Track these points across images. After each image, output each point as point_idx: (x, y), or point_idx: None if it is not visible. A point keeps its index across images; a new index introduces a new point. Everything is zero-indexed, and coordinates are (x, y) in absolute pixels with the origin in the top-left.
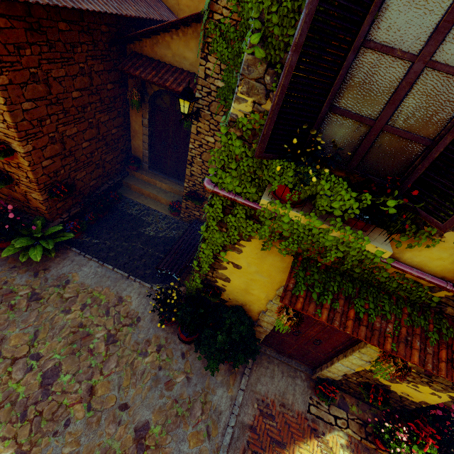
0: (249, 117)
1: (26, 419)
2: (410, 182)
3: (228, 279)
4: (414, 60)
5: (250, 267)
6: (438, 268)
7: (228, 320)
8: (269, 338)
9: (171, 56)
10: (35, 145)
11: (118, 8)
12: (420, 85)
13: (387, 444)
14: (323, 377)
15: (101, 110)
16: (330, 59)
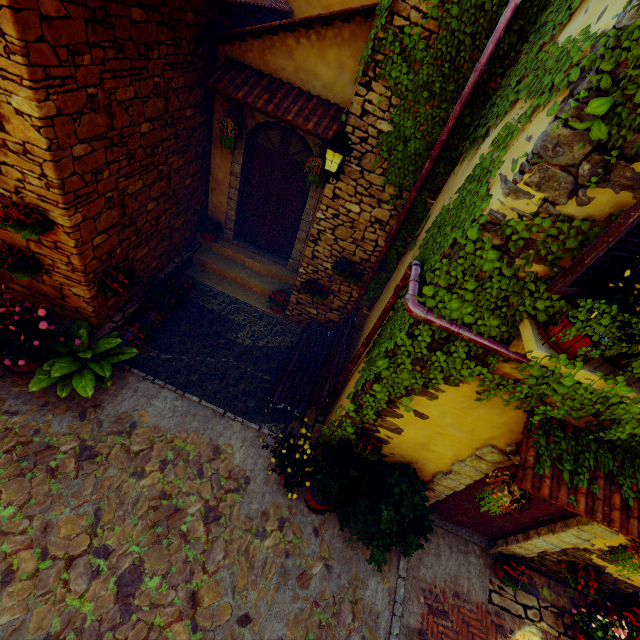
0: (527, 220)
1: None
2: None
3: (398, 430)
4: None
5: (443, 418)
6: None
7: (397, 488)
8: (435, 501)
9: (292, 70)
10: (86, 213)
11: None
12: None
13: None
14: (508, 553)
15: (175, 150)
16: None
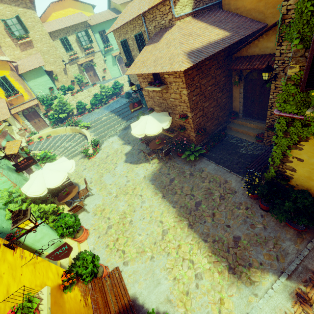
0: (298, 74)
1: (191, 214)
2: None
3: (294, 170)
4: None
5: (310, 160)
6: None
7: (294, 195)
8: None
9: (258, 50)
10: (194, 113)
11: (229, 42)
12: None
13: None
14: None
15: (219, 91)
16: None
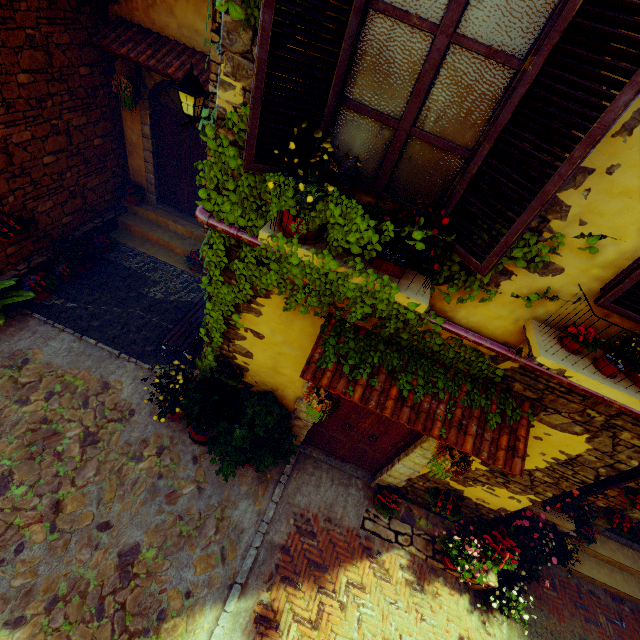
0: (241, 112)
1: None
2: (449, 210)
3: (249, 354)
4: (436, 32)
5: (275, 336)
6: (499, 330)
7: (251, 409)
8: (314, 435)
9: (176, 27)
10: None
11: None
12: (448, 70)
13: (456, 562)
14: (384, 484)
15: (72, 107)
16: (325, 25)
